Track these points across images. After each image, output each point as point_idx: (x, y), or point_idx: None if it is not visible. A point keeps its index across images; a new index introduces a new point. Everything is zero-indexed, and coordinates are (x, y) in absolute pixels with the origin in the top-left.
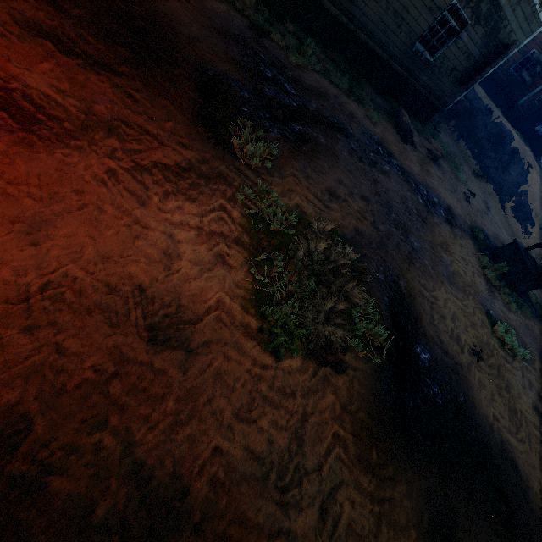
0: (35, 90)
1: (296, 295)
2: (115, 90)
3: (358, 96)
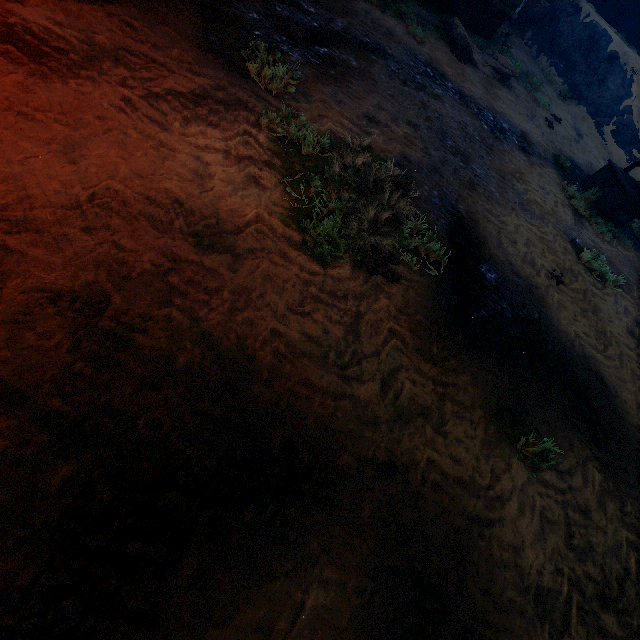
0: (34, 23)
1: (339, 213)
2: (111, 19)
3: (395, 7)
